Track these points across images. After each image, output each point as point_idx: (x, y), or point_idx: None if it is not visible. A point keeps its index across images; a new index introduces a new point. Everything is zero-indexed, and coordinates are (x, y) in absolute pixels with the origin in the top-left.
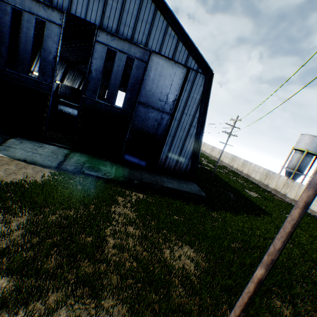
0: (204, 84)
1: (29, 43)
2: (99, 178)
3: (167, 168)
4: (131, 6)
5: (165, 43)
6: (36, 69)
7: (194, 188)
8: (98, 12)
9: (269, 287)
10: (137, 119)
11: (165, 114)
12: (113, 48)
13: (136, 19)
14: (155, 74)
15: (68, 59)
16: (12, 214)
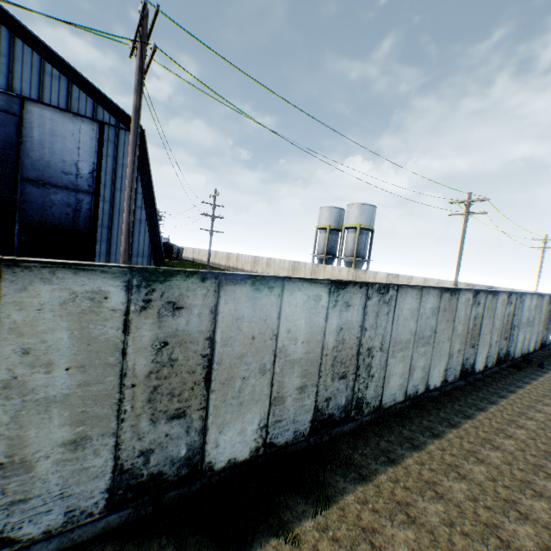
0: None
1: None
2: None
3: None
4: None
5: (48, 86)
6: None
7: None
8: None
9: None
10: (30, 207)
11: (83, 194)
12: None
13: None
14: (44, 133)
15: None
16: None
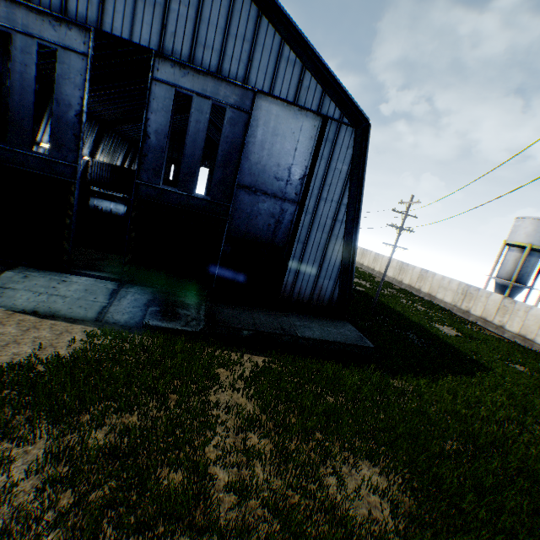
0: (355, 145)
1: (29, 91)
2: (178, 333)
3: (297, 300)
4: (213, 11)
5: (280, 74)
6: (45, 137)
7: (351, 334)
8: (154, 26)
9: (539, 536)
10: (238, 215)
11: (288, 203)
12: (186, 90)
13: (224, 34)
14: (266, 132)
15: (101, 116)
16: (14, 440)
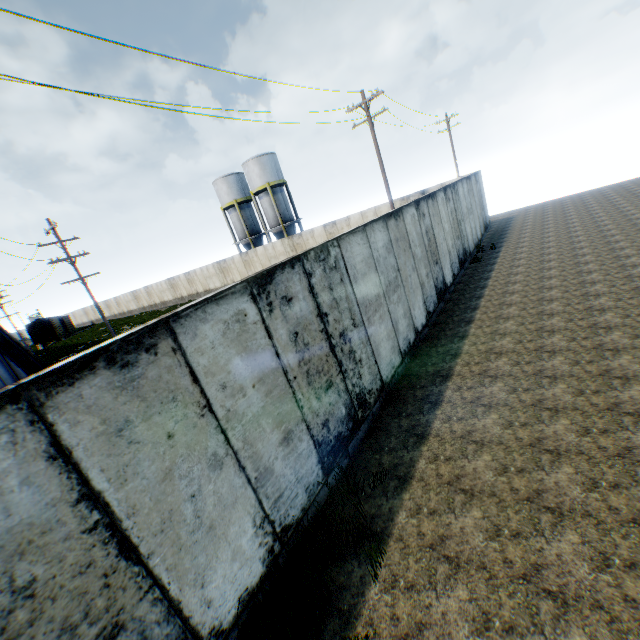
0: None
1: None
2: None
3: None
4: None
5: None
6: None
7: None
8: None
9: None
10: None
11: None
12: None
13: None
14: None
15: None
16: None
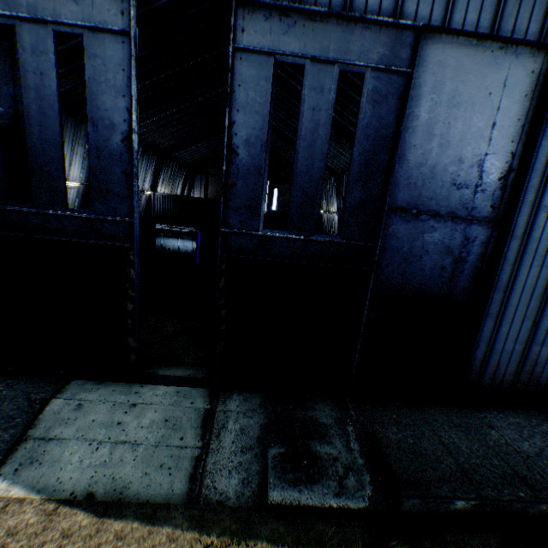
0: None
1: (51, 114)
2: (331, 511)
3: (490, 385)
4: None
5: None
6: None
7: None
8: None
9: None
10: (387, 260)
11: (476, 226)
12: (292, 57)
13: None
14: (435, 104)
15: (158, 145)
16: None
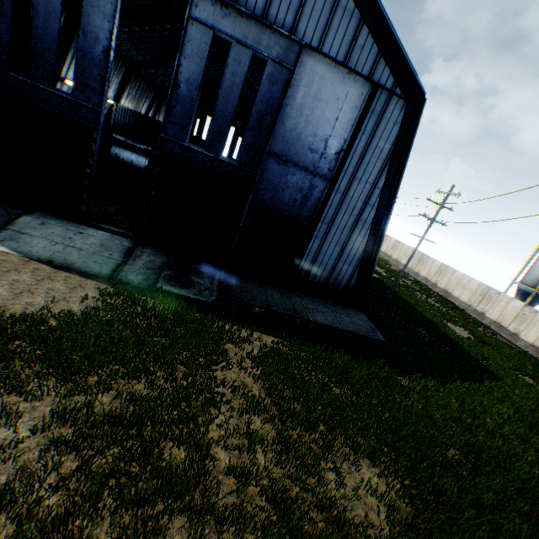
0: (403, 121)
1: (54, 17)
2: (190, 301)
3: (312, 282)
4: None
5: (333, 27)
6: (70, 74)
7: (362, 324)
8: None
9: None
10: (264, 186)
11: (319, 179)
12: (225, 35)
13: None
14: (307, 95)
15: (129, 56)
16: (22, 394)
